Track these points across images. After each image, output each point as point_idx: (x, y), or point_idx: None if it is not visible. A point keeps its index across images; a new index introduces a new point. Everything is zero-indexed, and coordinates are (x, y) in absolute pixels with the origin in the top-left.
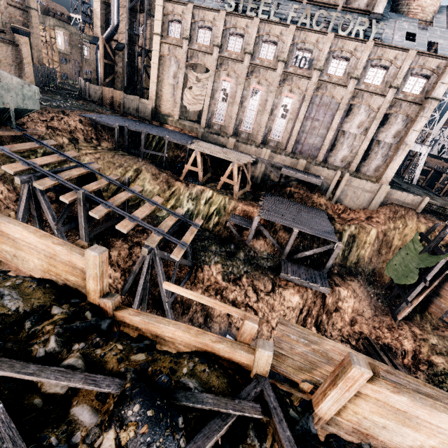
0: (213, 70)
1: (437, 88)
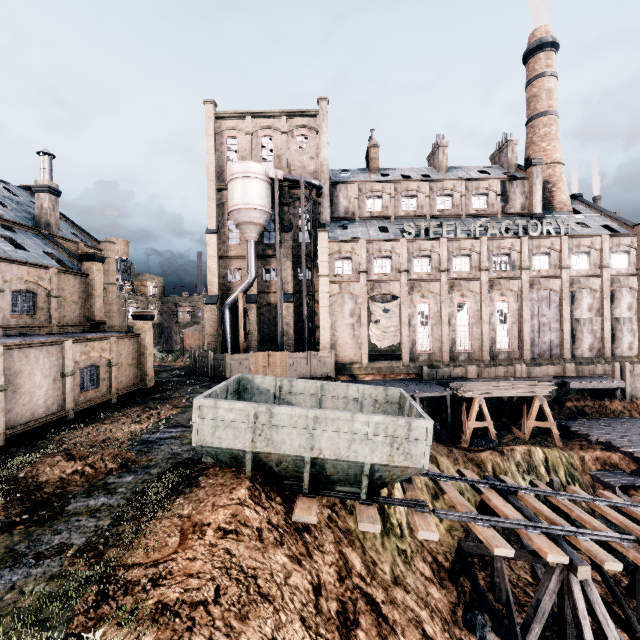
0: (405, 295)
1: None
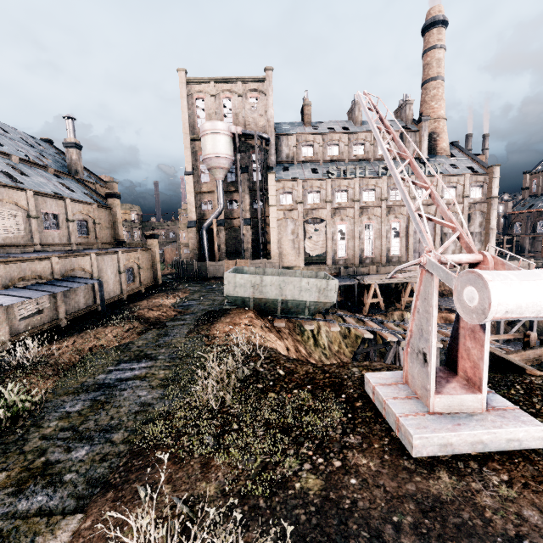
0: (329, 219)
1: (492, 191)
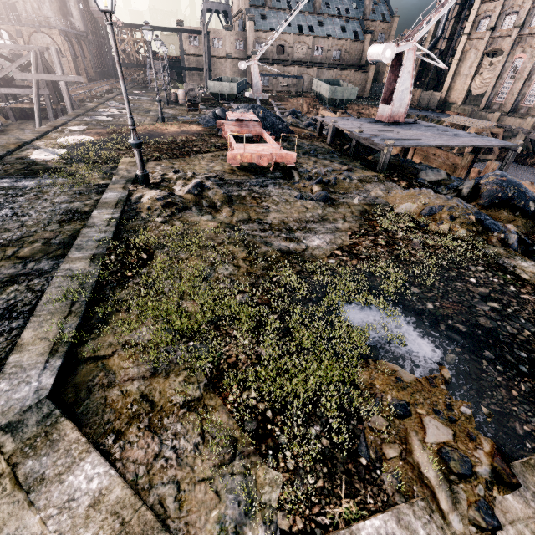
0: (508, 51)
1: None
